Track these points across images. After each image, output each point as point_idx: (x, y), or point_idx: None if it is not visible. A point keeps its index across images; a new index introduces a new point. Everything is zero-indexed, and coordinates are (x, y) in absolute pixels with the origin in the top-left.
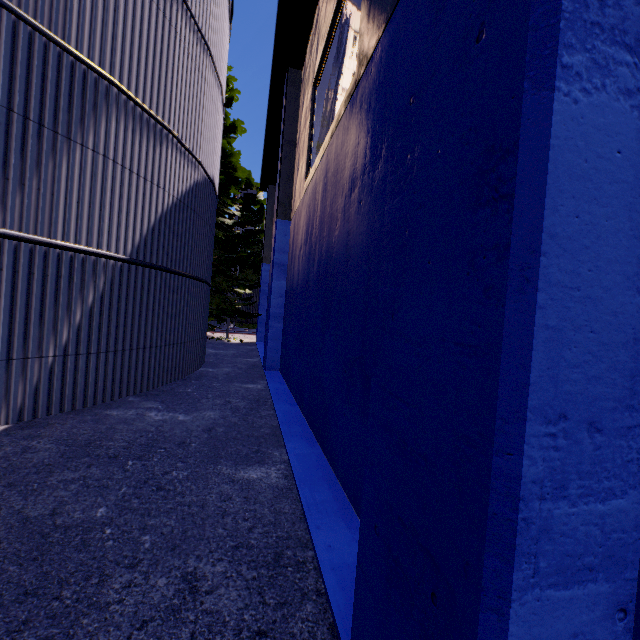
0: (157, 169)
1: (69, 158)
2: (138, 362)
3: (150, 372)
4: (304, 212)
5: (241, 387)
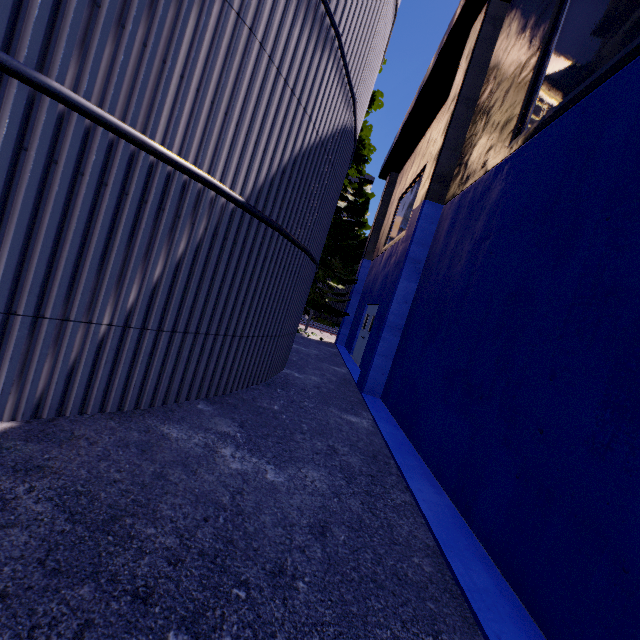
0: (309, 84)
1: (201, 11)
2: (221, 353)
3: (232, 369)
4: (504, 184)
5: (342, 418)
